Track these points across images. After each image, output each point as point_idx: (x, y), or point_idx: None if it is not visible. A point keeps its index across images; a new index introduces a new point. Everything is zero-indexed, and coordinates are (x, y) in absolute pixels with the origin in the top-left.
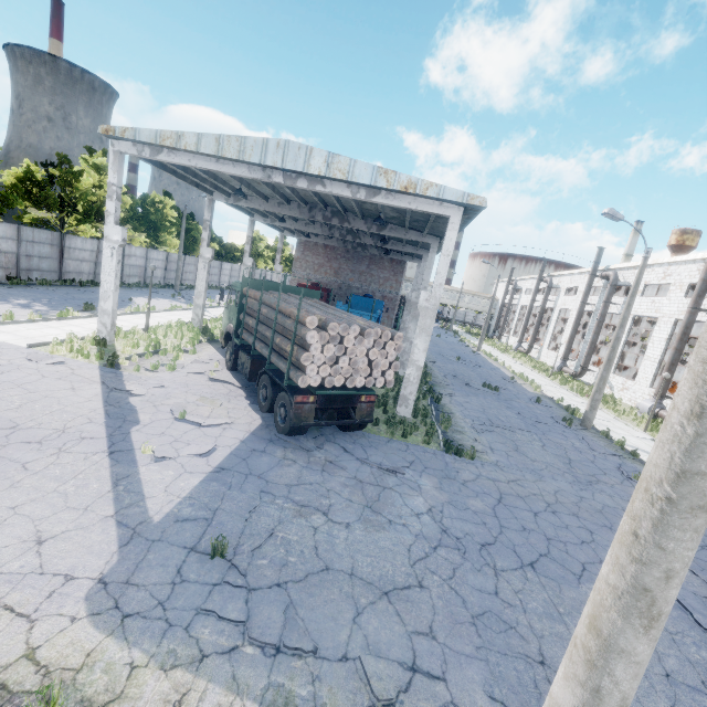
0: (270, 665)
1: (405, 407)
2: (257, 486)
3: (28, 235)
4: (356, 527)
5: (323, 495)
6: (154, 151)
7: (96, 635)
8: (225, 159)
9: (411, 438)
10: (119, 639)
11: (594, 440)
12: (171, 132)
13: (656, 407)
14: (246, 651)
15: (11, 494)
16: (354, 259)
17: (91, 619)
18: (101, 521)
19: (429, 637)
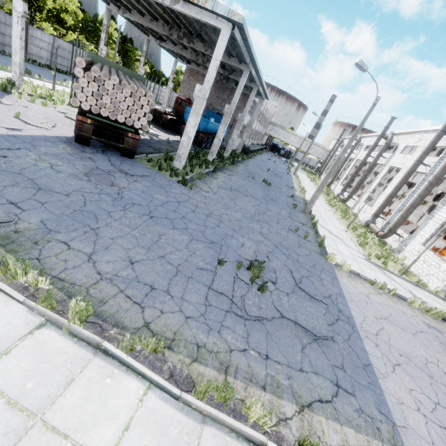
0: None
1: (179, 162)
2: (25, 146)
3: (1, 18)
4: (63, 174)
5: (62, 162)
6: None
7: None
8: None
9: (165, 173)
10: None
11: (300, 217)
12: None
13: (371, 221)
14: None
15: None
16: (220, 88)
17: None
18: None
19: (40, 203)
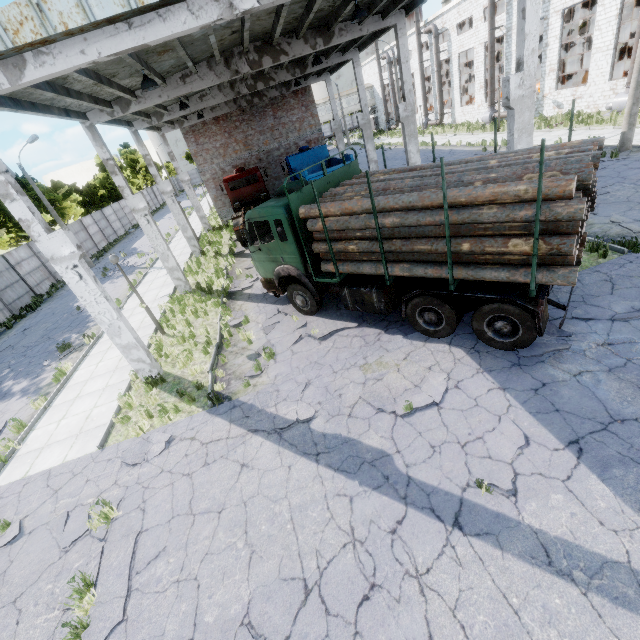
0: None
1: None
2: None
3: None
4: None
5: None
6: (9, 71)
7: None
8: (142, 12)
9: None
10: None
11: None
12: (15, 5)
13: None
14: None
15: None
16: (254, 116)
17: None
18: None
19: None
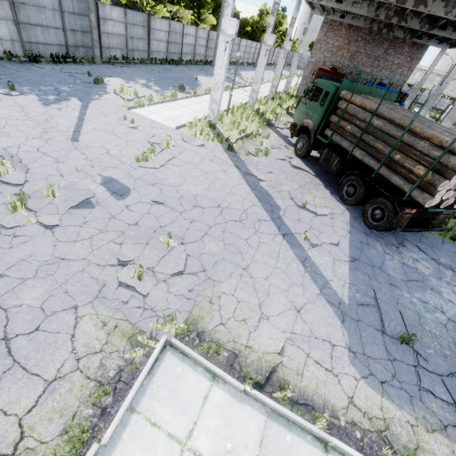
0: None
1: None
2: (385, 279)
3: (130, 18)
4: None
5: (431, 293)
6: None
7: (375, 395)
8: None
9: None
10: (389, 400)
11: None
12: None
13: None
14: None
15: (257, 267)
16: (373, 41)
17: (364, 380)
18: (317, 298)
19: None
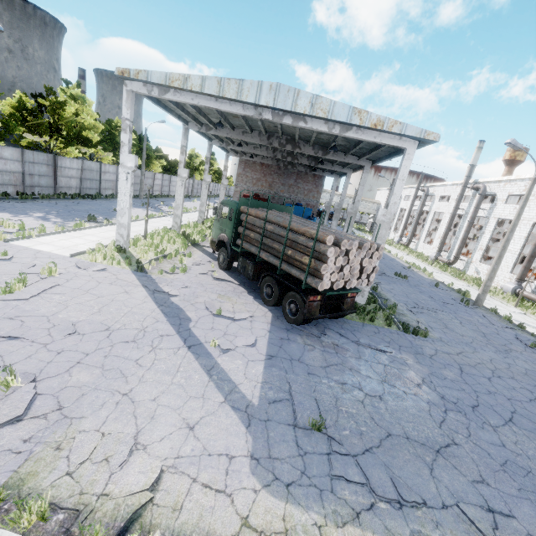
0: (402, 516)
1: (361, 296)
2: (303, 369)
3: (29, 157)
4: (386, 399)
5: (349, 374)
6: (161, 91)
7: (278, 503)
8: (224, 99)
9: (375, 321)
10: (295, 504)
11: (489, 316)
12: (179, 74)
13: (517, 287)
14: (381, 506)
15: (144, 388)
16: (284, 174)
17: (266, 490)
18: (220, 407)
19: (485, 484)
